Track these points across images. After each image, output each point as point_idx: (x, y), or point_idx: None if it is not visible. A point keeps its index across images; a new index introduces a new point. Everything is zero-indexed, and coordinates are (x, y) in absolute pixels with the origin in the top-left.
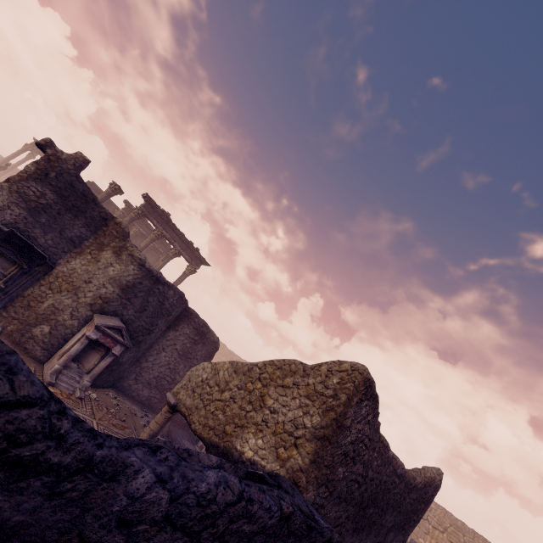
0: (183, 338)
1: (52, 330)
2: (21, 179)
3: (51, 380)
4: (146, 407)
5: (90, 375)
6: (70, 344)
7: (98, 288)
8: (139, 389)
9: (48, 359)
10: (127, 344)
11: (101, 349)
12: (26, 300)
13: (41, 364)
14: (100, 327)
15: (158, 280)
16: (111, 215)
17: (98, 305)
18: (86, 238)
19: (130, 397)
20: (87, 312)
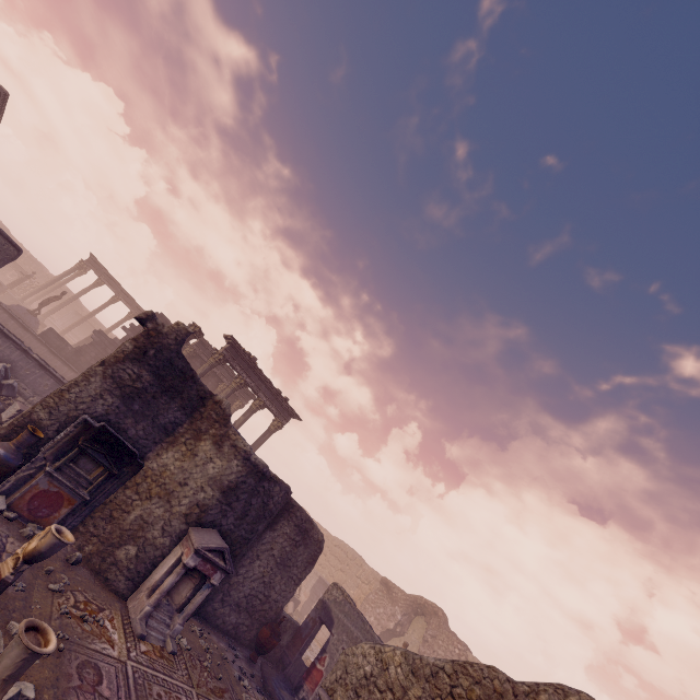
0: (282, 539)
1: (139, 552)
2: (117, 360)
3: (142, 631)
4: (233, 640)
5: (183, 615)
6: (162, 573)
7: (196, 491)
8: (225, 614)
9: (132, 592)
10: (229, 569)
11: (195, 575)
12: (108, 509)
13: (124, 600)
14: (200, 550)
15: (263, 475)
16: (210, 392)
17: (195, 514)
18: (181, 423)
19: (214, 626)
20: (182, 526)
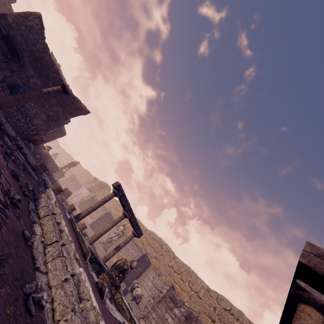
0: None
1: None
2: None
3: None
4: None
5: None
6: None
7: None
8: None
9: None
10: None
11: None
12: None
13: None
14: None
15: None
16: None
17: None
18: None
19: None
20: None
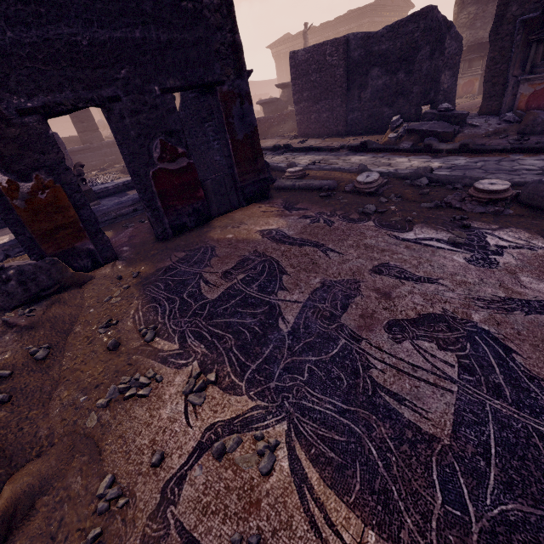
0: None
1: None
2: (455, 20)
3: None
4: None
5: None
6: None
7: None
8: None
9: None
10: None
11: None
12: None
13: None
14: None
15: None
16: None
17: None
18: None
19: None
20: None
